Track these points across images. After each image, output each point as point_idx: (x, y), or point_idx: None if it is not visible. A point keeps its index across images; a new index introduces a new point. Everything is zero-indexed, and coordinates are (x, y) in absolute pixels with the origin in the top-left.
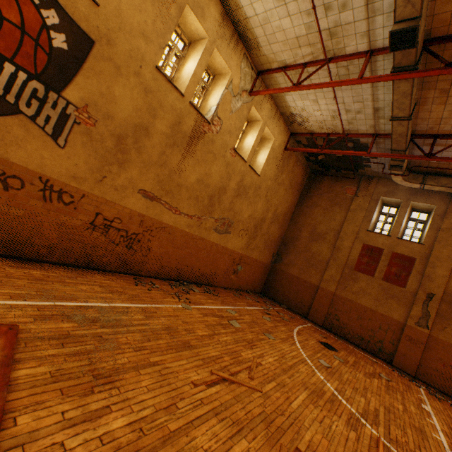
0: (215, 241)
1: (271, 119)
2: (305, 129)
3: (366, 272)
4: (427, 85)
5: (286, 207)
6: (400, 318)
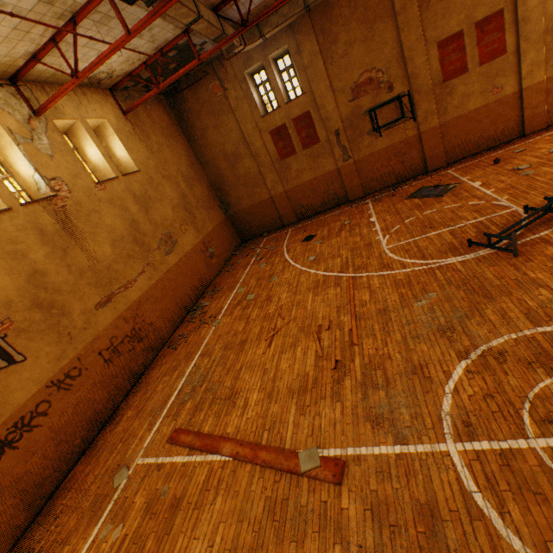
0: (177, 261)
1: (80, 106)
2: (119, 77)
3: (290, 155)
4: None
5: (186, 160)
6: (333, 167)
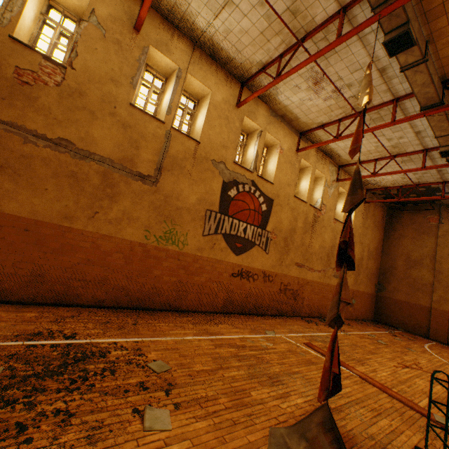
0: (334, 284)
1: None
2: (378, 186)
3: None
4: None
5: (375, 243)
6: None
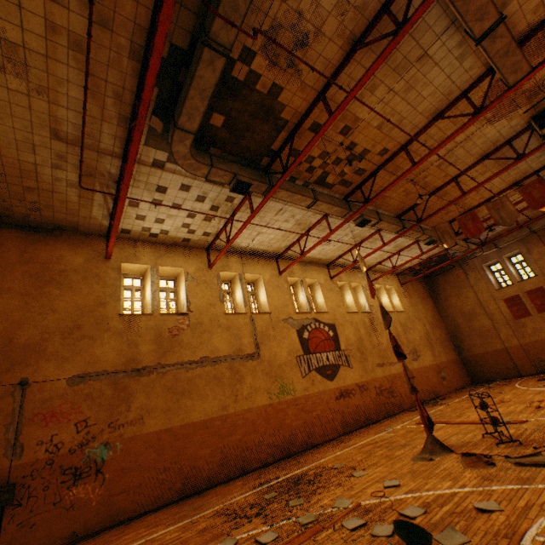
0: (418, 367)
1: (384, 280)
2: (403, 269)
3: (524, 316)
4: None
5: (431, 313)
6: None
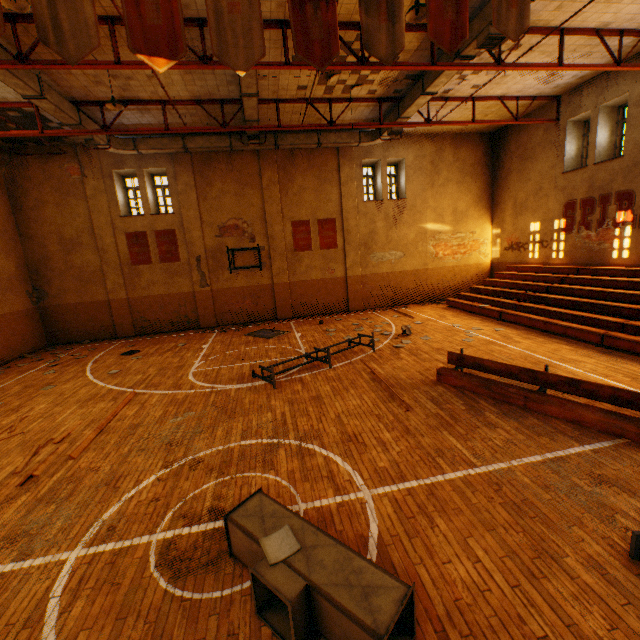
0: None
1: None
2: None
3: (145, 263)
4: (33, 57)
5: None
6: (190, 289)
